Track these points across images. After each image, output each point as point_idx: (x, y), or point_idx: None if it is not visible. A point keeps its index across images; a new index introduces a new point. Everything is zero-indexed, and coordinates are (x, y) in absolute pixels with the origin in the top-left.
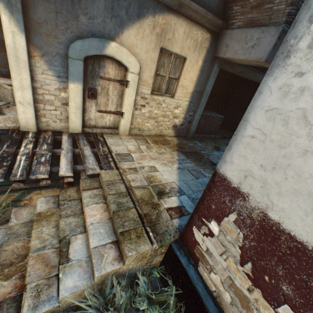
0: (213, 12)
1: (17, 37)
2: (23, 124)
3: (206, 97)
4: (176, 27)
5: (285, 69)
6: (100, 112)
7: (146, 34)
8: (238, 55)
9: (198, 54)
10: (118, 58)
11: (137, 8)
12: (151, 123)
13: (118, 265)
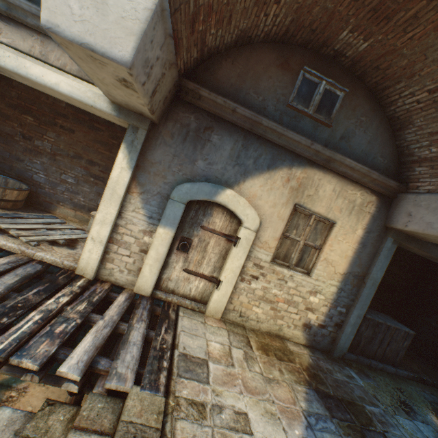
0: (380, 172)
1: (124, 173)
2: (82, 265)
3: (371, 286)
4: (321, 182)
5: None
6: (186, 272)
7: (277, 186)
8: (436, 229)
9: (356, 219)
10: (231, 207)
11: (268, 159)
12: (264, 309)
13: None
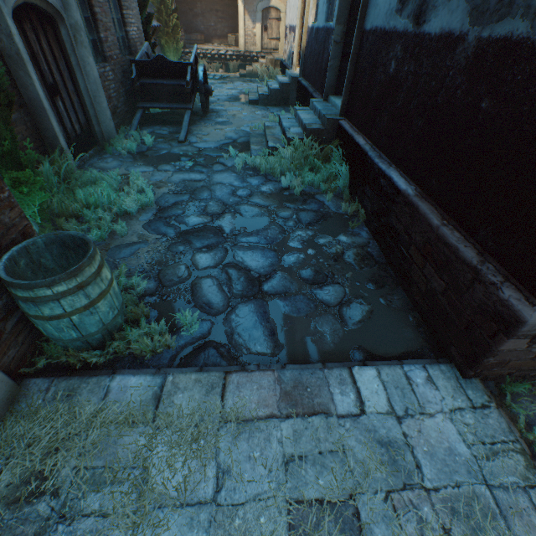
0: None
1: (242, 8)
2: (240, 48)
3: None
4: None
5: None
6: (269, 40)
7: None
8: None
9: None
10: (276, 7)
11: None
12: None
13: (265, 63)
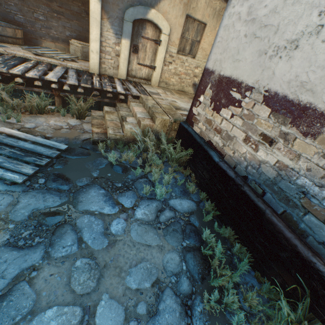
0: None
1: (97, 5)
2: (91, 67)
3: None
4: None
5: (230, 6)
6: (139, 65)
7: (177, 4)
8: None
9: (216, 21)
10: (155, 22)
11: None
12: (176, 80)
13: (152, 123)
